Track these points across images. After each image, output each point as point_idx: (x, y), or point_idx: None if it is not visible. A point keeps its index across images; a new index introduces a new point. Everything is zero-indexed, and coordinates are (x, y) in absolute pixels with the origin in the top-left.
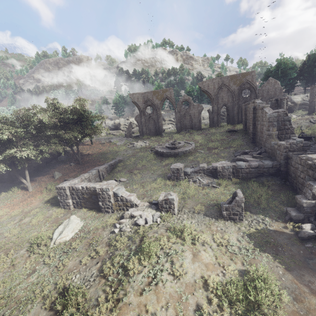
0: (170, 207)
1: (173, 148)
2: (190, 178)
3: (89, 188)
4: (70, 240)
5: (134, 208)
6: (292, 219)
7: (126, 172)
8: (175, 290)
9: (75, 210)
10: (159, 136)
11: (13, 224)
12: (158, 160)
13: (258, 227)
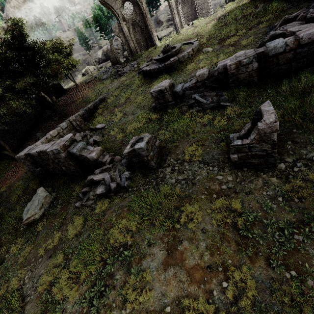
0: (143, 161)
1: (165, 60)
2: (185, 102)
3: (44, 152)
4: (40, 218)
5: (100, 169)
6: None
7: (107, 113)
8: None
9: (51, 178)
10: (152, 49)
11: (1, 202)
12: (145, 85)
13: (310, 175)
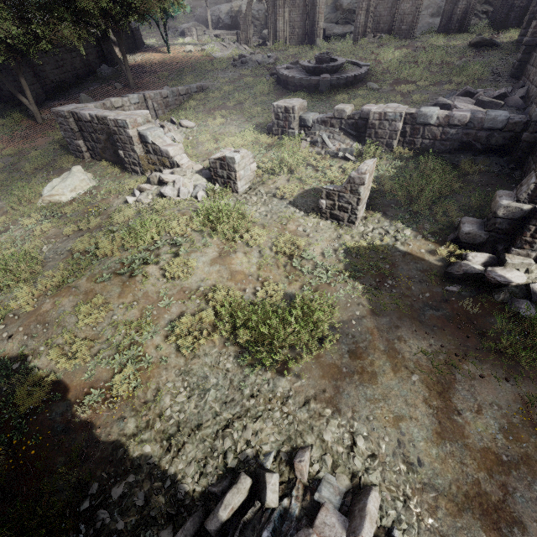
0: (229, 177)
1: (314, 72)
2: (309, 136)
3: (101, 119)
4: (68, 202)
5: (171, 170)
6: (457, 240)
7: (202, 111)
8: (157, 290)
9: (92, 162)
10: (307, 47)
11: (2, 167)
12: (273, 95)
13: (376, 241)
